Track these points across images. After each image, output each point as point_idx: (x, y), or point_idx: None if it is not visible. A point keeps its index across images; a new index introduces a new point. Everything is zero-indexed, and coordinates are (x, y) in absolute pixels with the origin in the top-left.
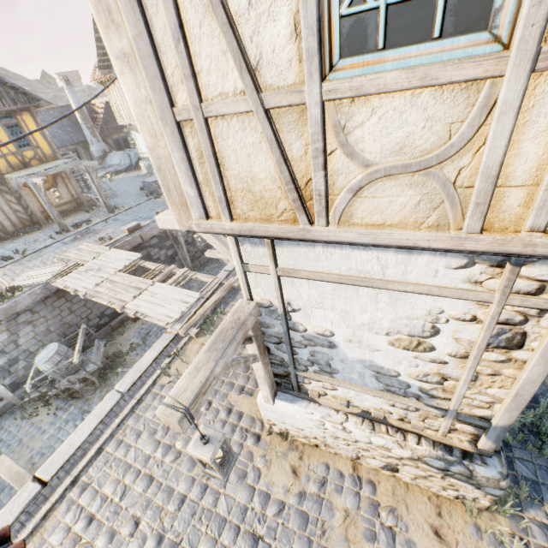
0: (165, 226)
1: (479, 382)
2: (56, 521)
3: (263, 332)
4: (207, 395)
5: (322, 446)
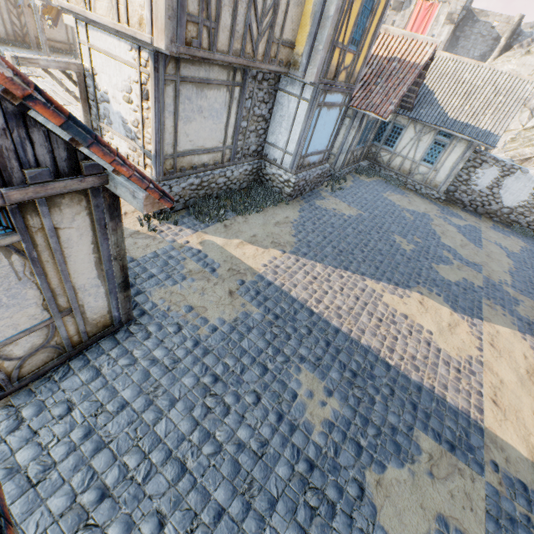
0: (67, 22)
1: (146, 124)
2: None
3: (88, 92)
4: (32, 66)
5: None
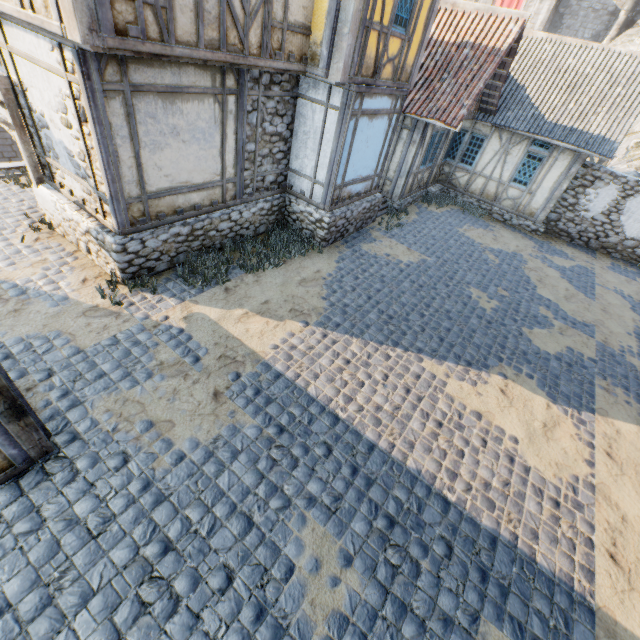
0: None
1: (93, 157)
2: None
3: (25, 115)
4: None
5: (66, 236)
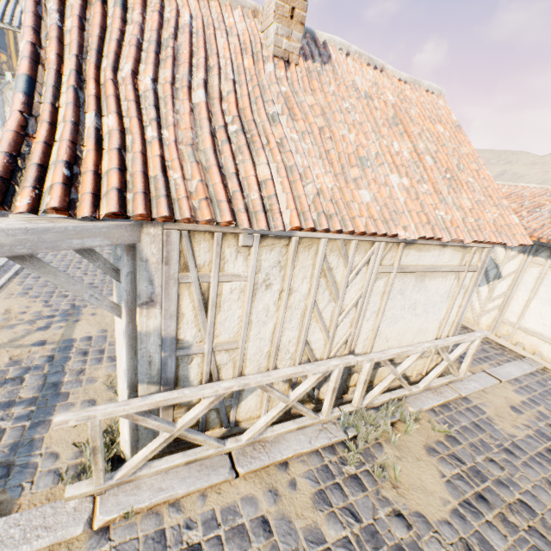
0: None
1: None
2: (21, 280)
3: None
4: None
5: None
